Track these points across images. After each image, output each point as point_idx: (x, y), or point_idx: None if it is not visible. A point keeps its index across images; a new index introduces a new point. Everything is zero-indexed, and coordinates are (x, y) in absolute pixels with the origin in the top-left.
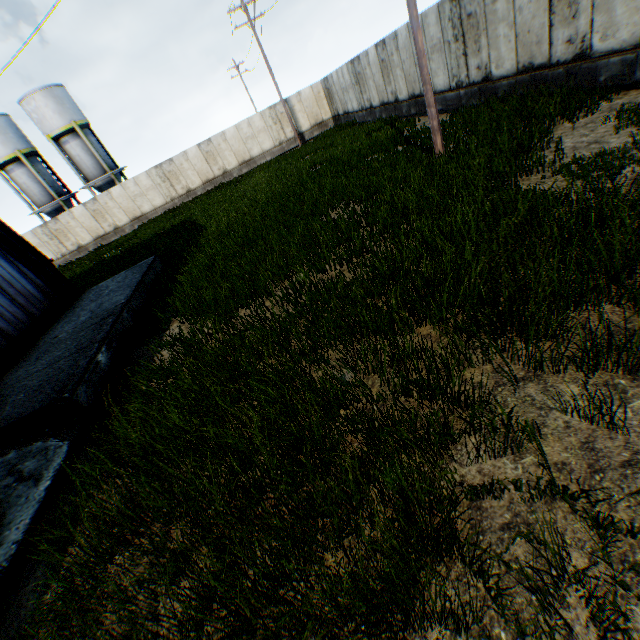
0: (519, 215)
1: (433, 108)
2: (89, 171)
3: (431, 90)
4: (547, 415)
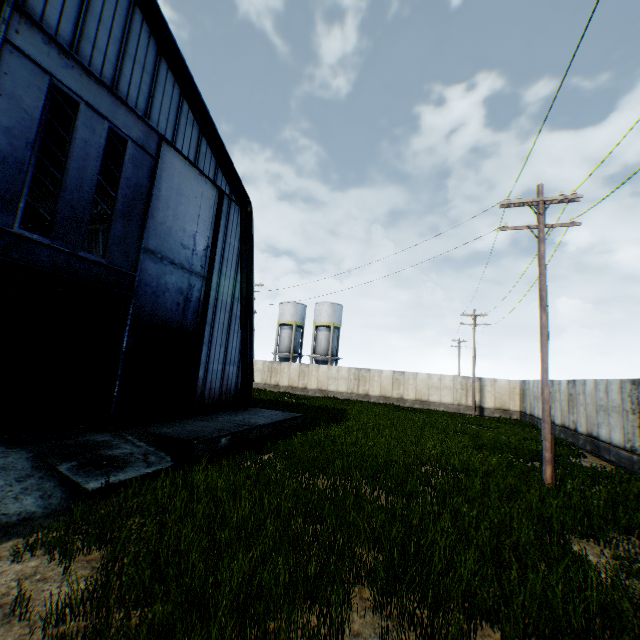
0: (512, 539)
1: (547, 442)
2: (319, 349)
3: (548, 428)
4: (374, 636)
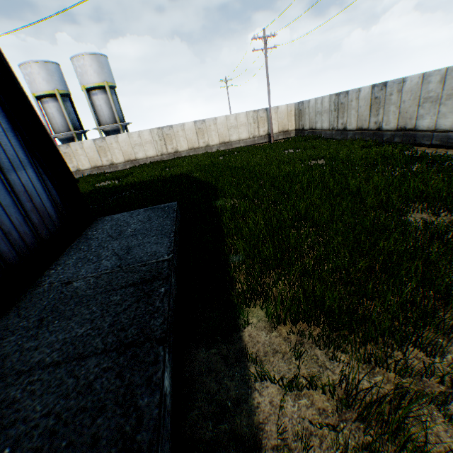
0: None
1: None
2: (104, 118)
3: None
4: None
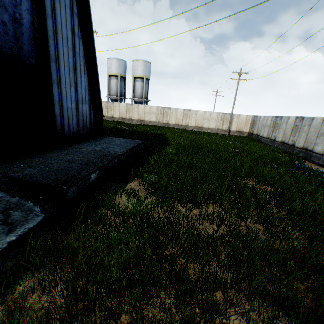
0: None
1: None
2: (137, 94)
3: None
4: None
